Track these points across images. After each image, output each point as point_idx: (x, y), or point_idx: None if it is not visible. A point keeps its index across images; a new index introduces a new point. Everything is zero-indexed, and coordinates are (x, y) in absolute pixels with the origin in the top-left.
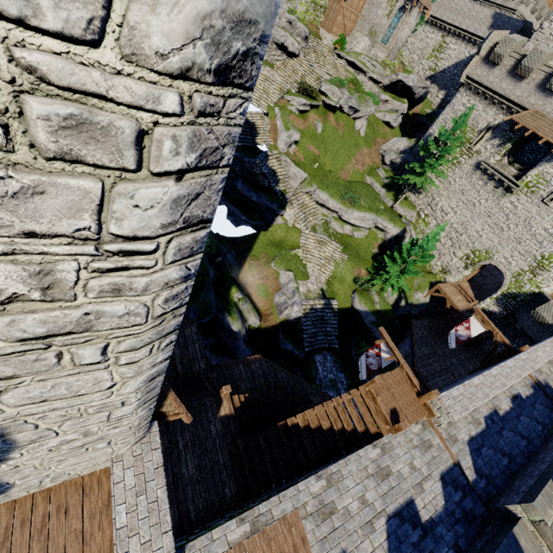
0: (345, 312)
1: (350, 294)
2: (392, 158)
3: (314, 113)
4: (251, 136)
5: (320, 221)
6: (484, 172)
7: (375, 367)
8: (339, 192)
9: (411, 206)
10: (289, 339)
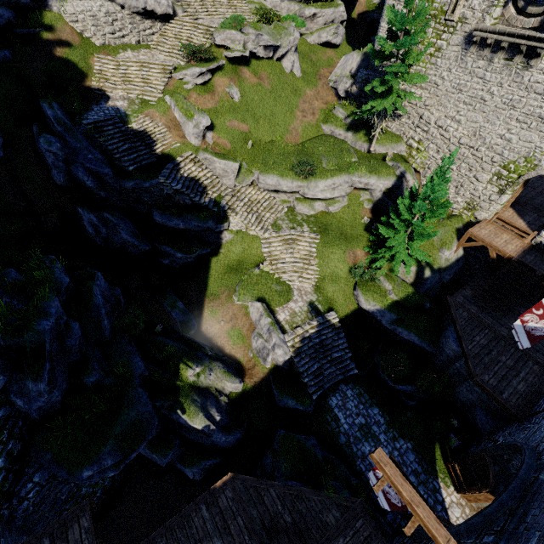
0: (353, 317)
1: (351, 291)
2: (347, 86)
3: (221, 78)
4: (148, 149)
5: (282, 212)
6: (481, 45)
7: (396, 502)
8: (290, 165)
9: (394, 138)
10: (286, 392)
